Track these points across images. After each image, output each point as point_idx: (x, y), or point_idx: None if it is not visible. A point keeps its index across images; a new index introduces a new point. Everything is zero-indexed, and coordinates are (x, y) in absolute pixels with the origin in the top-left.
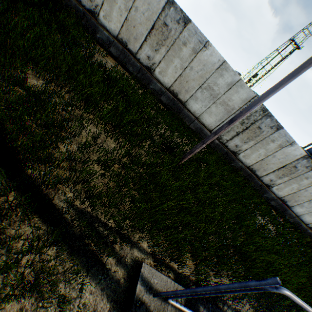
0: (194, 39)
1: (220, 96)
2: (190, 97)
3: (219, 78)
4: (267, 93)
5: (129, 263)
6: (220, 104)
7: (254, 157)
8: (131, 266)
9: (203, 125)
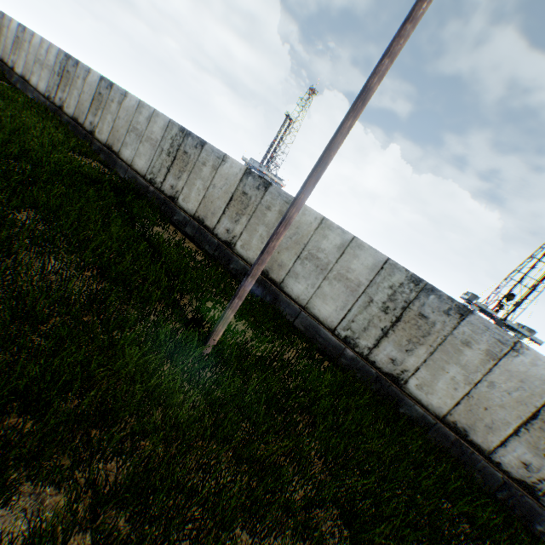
0: (279, 201)
1: (332, 267)
2: (287, 274)
3: (322, 241)
4: (296, 195)
5: None
6: (336, 279)
7: (444, 389)
8: None
9: (317, 320)
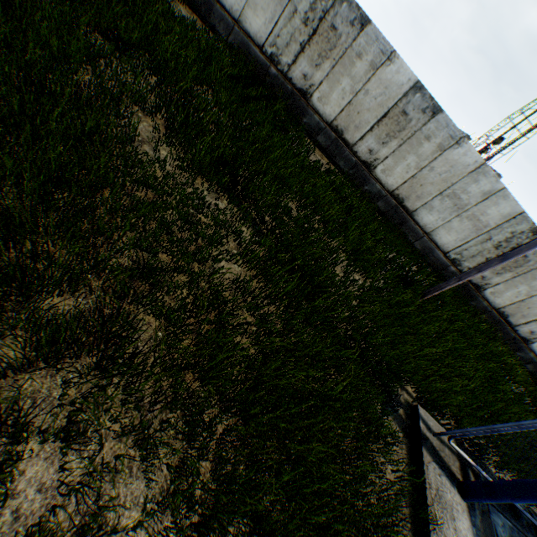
0: (442, 133)
1: (468, 208)
2: (422, 206)
3: (470, 184)
4: None
5: (403, 403)
6: (466, 218)
7: (508, 296)
8: (405, 406)
9: (435, 244)
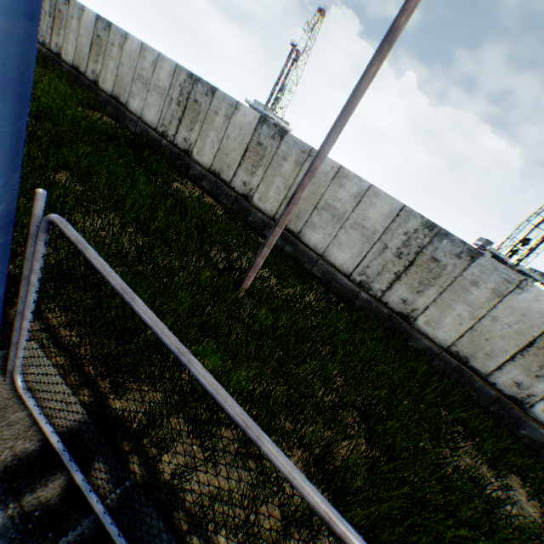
0: (295, 150)
1: (348, 216)
2: (305, 225)
3: (339, 190)
4: (321, 146)
5: None
6: (352, 228)
7: (450, 324)
8: None
9: (334, 267)
